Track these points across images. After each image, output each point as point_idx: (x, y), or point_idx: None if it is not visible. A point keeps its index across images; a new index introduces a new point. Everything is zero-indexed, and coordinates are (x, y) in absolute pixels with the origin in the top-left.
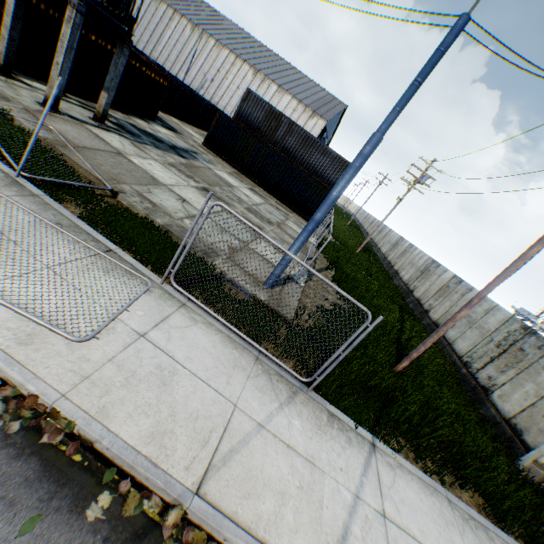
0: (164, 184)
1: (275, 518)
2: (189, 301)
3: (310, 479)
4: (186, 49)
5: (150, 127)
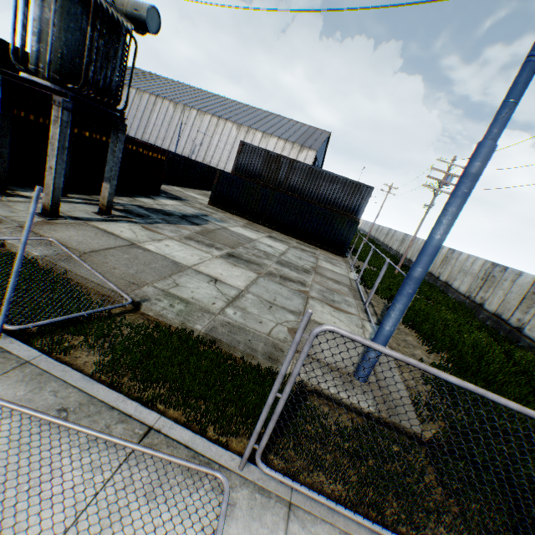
0: (188, 266)
1: None
2: (292, 488)
3: None
4: (172, 124)
5: (156, 202)
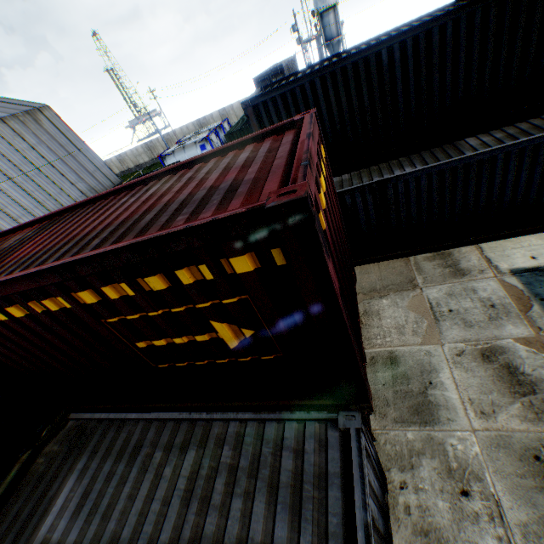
0: None
1: None
2: None
3: None
4: None
5: None
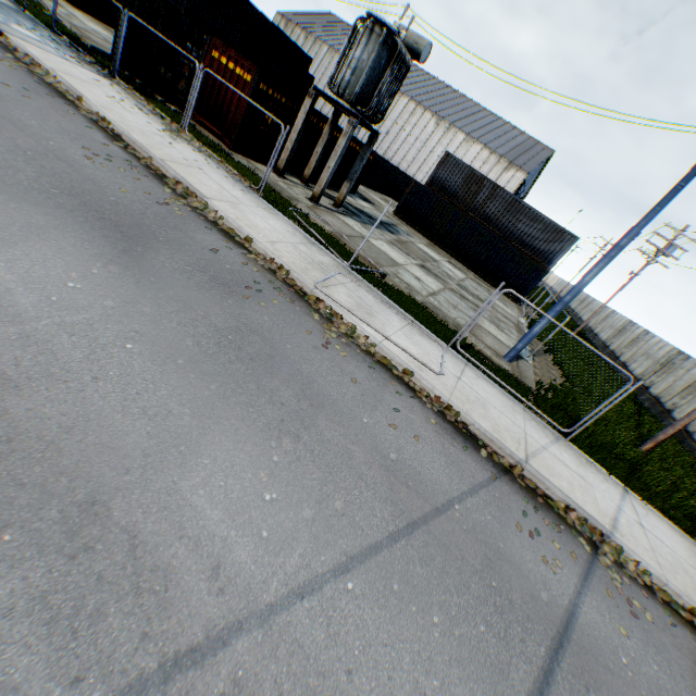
0: (400, 264)
1: (570, 492)
2: (467, 362)
3: (584, 486)
4: None
5: (356, 202)
